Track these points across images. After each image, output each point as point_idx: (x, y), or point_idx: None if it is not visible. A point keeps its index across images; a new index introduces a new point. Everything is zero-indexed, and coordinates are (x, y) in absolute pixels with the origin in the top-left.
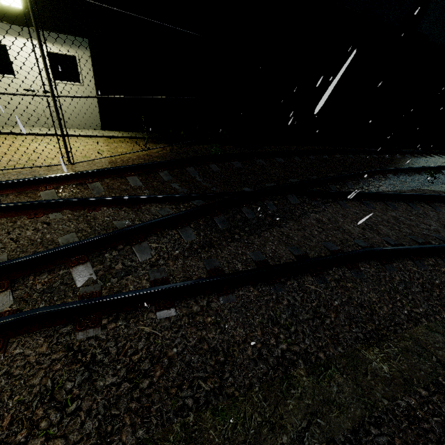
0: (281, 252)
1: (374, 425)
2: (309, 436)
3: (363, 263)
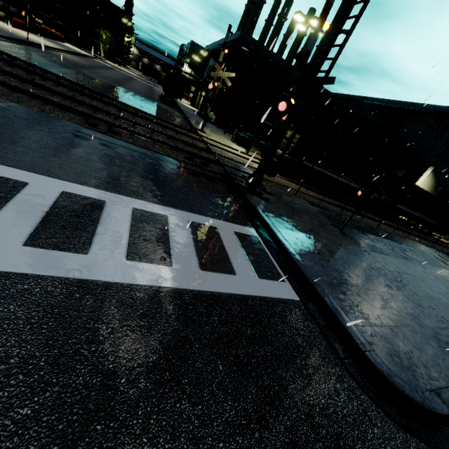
0: None
1: None
2: None
3: None
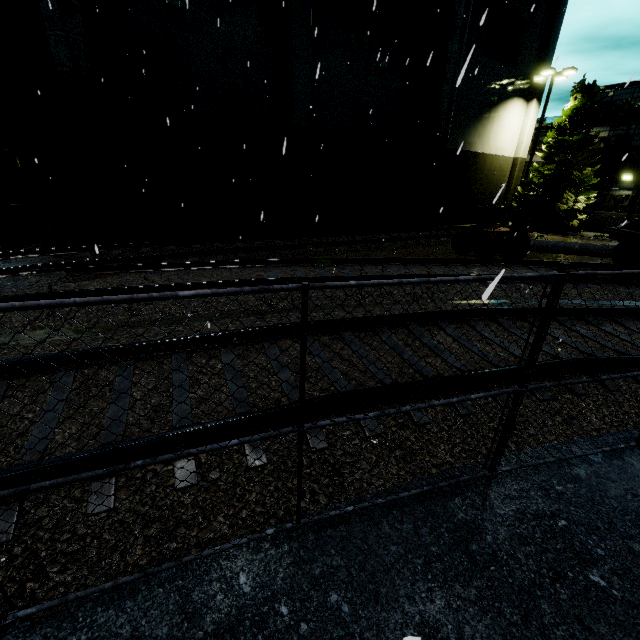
0: None
1: None
2: None
3: None
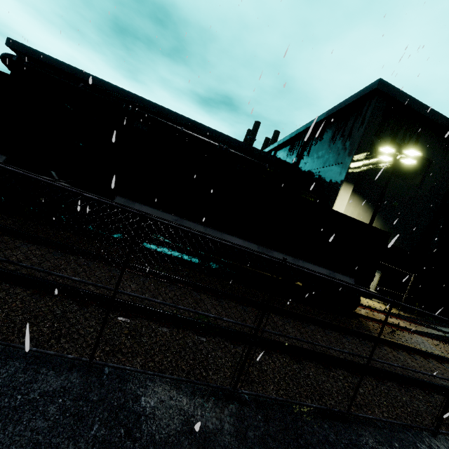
0: None
1: None
2: None
3: None
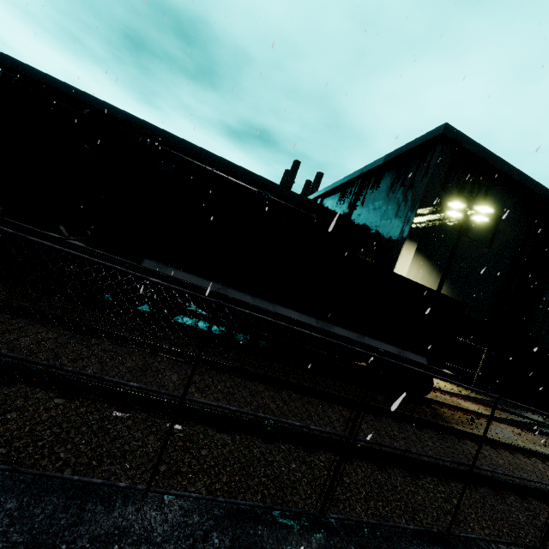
0: None
1: None
2: None
3: None
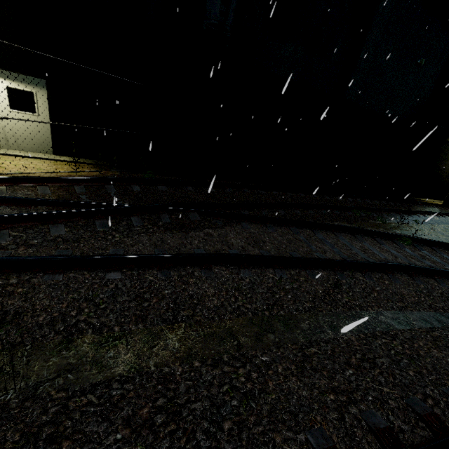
0: (145, 251)
1: (120, 382)
2: (48, 385)
3: (221, 267)
